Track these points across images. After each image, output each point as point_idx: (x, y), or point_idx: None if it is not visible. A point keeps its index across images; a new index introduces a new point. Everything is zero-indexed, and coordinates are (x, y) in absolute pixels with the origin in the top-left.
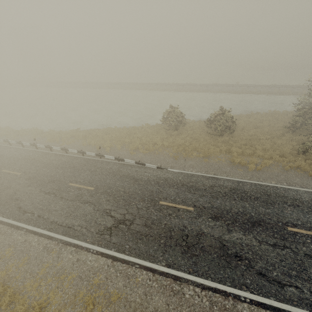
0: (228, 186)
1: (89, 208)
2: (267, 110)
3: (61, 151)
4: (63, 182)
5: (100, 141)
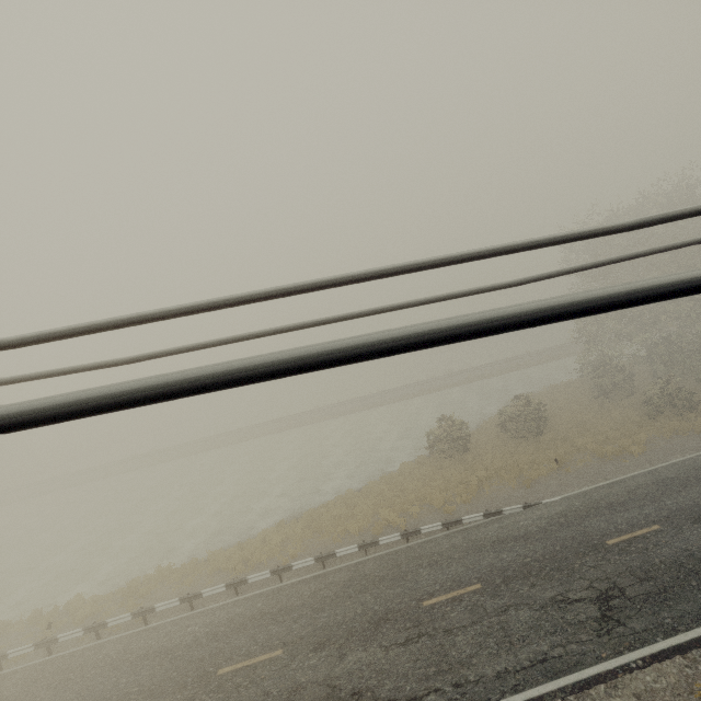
0: (647, 482)
1: (525, 614)
2: (537, 389)
3: (301, 574)
4: (404, 608)
5: (357, 521)
